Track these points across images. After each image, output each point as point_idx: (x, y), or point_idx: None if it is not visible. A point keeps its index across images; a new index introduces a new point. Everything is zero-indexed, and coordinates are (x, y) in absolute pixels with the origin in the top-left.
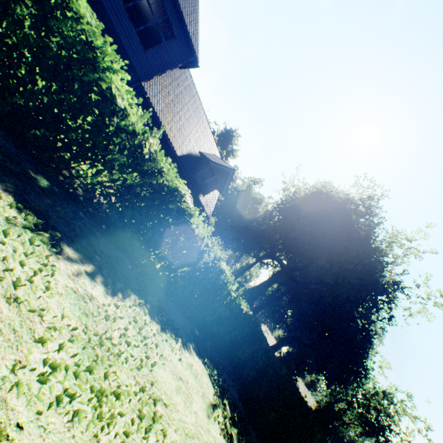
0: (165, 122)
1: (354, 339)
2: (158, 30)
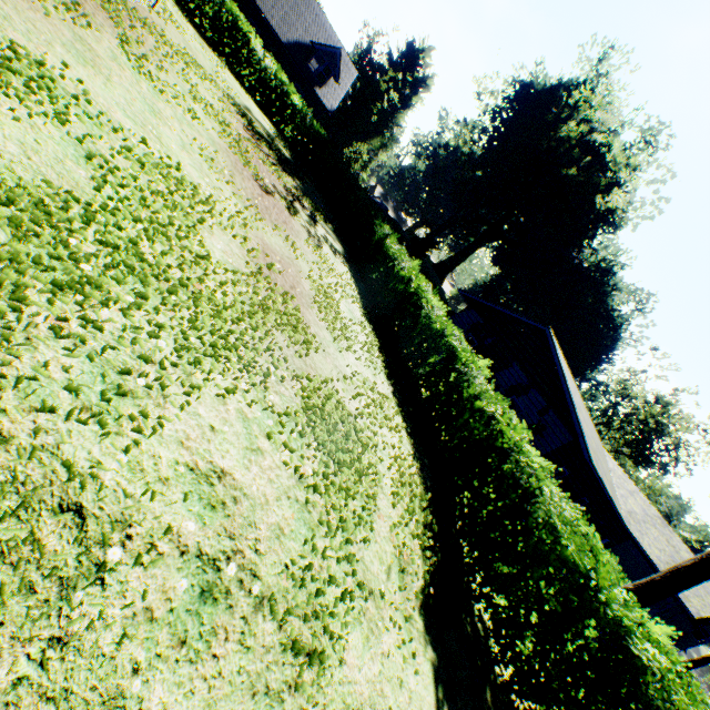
0: (265, 12)
1: (583, 302)
2: None
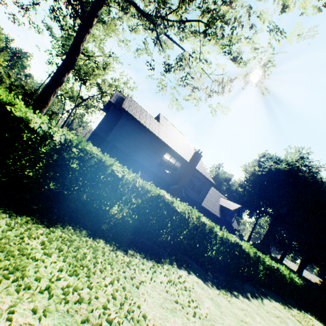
0: (211, 210)
1: None
2: (200, 186)
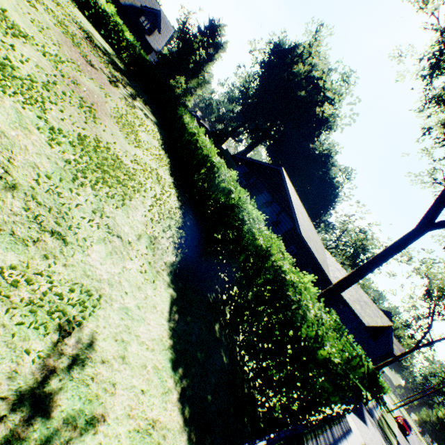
0: None
1: (317, 174)
2: None
